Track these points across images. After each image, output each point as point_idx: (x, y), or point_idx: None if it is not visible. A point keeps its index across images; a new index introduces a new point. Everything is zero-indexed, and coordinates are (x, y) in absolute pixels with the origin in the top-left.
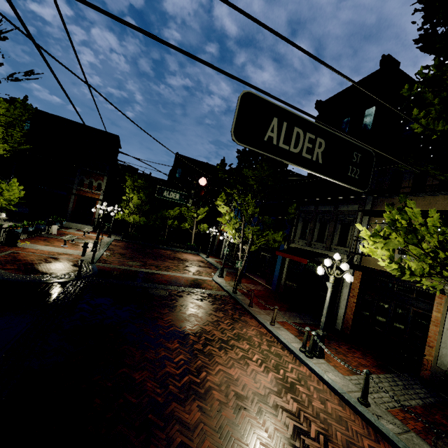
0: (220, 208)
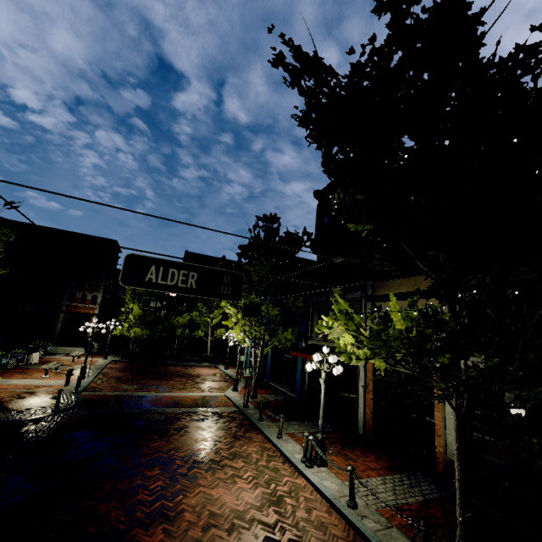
0: (226, 310)
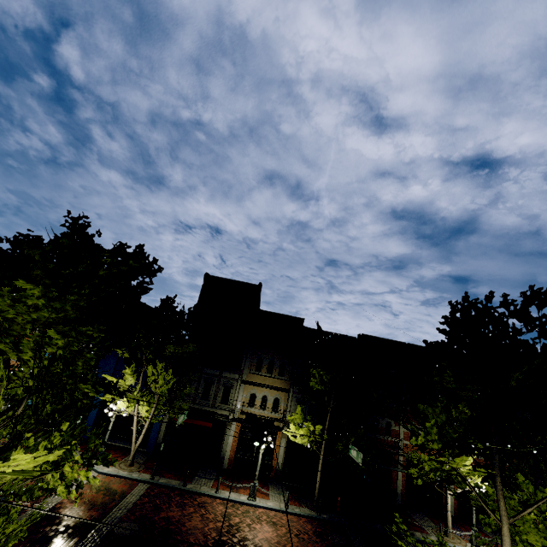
0: (127, 382)
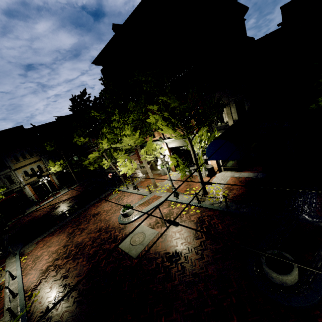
0: None
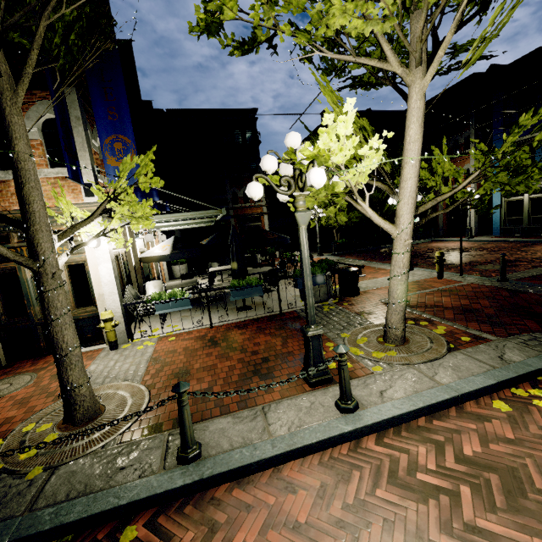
0: None
